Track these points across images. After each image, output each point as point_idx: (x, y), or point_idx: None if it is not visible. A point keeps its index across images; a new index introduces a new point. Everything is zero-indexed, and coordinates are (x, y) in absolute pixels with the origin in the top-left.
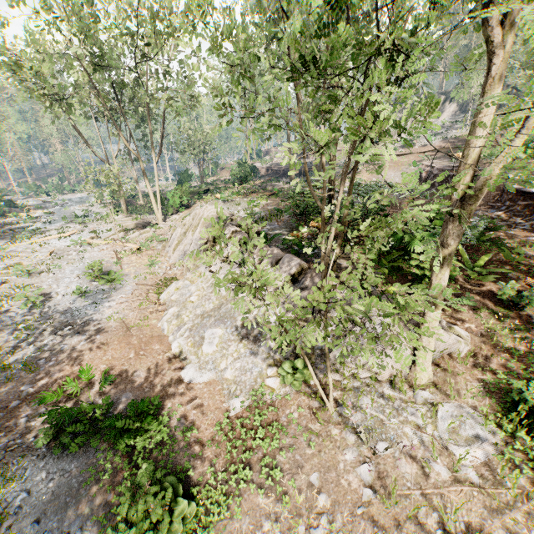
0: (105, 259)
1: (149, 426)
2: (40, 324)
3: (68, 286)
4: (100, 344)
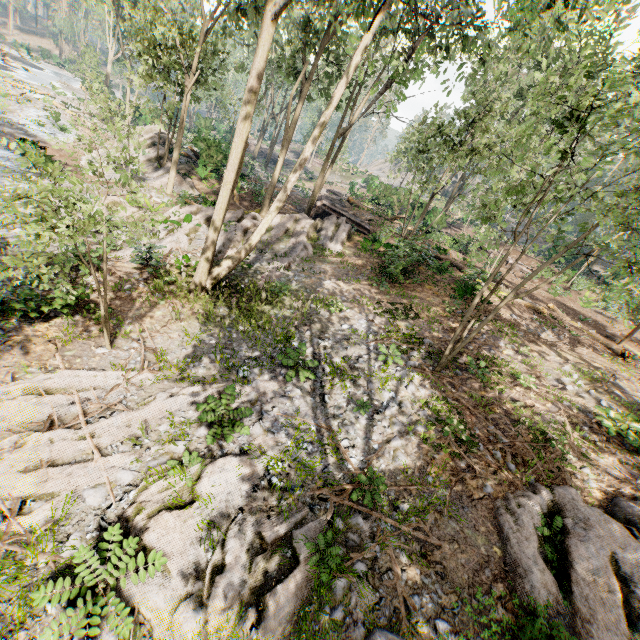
0: (65, 120)
1: (53, 163)
2: (5, 121)
3: (30, 117)
4: (41, 145)
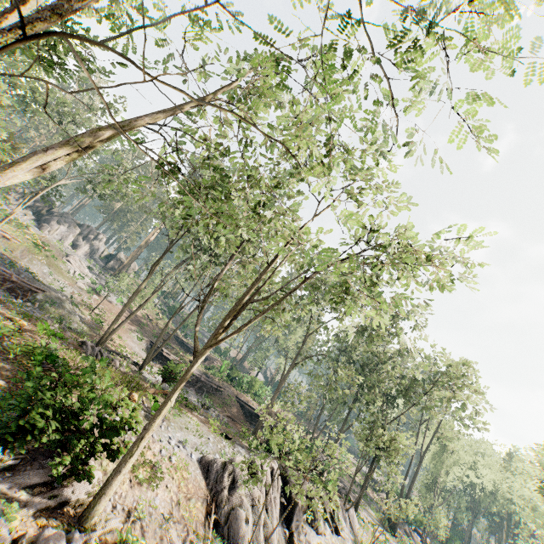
0: None
1: None
2: None
3: None
4: None
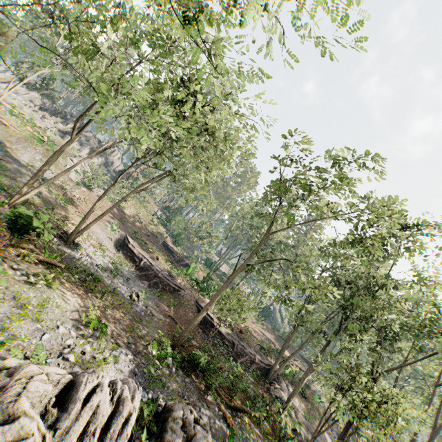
0: None
1: None
2: None
3: None
4: None
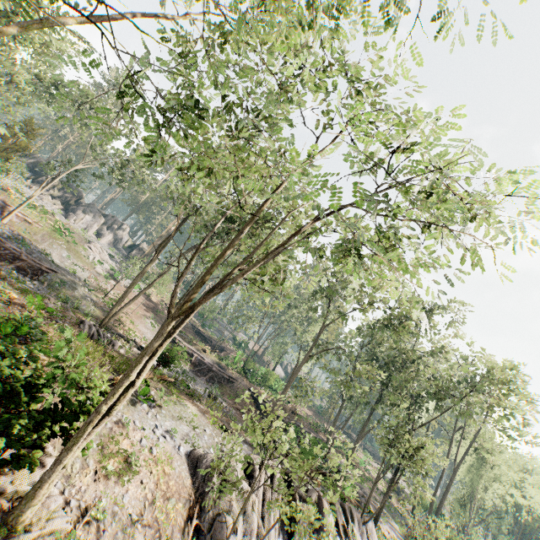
0: None
1: None
2: None
3: None
4: None
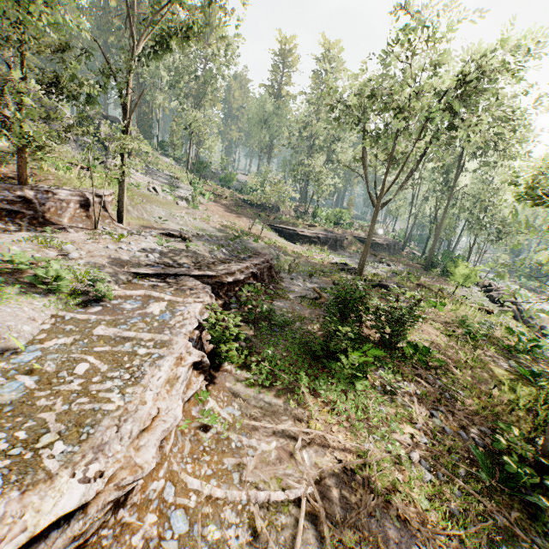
0: None
1: None
2: None
3: None
4: None
